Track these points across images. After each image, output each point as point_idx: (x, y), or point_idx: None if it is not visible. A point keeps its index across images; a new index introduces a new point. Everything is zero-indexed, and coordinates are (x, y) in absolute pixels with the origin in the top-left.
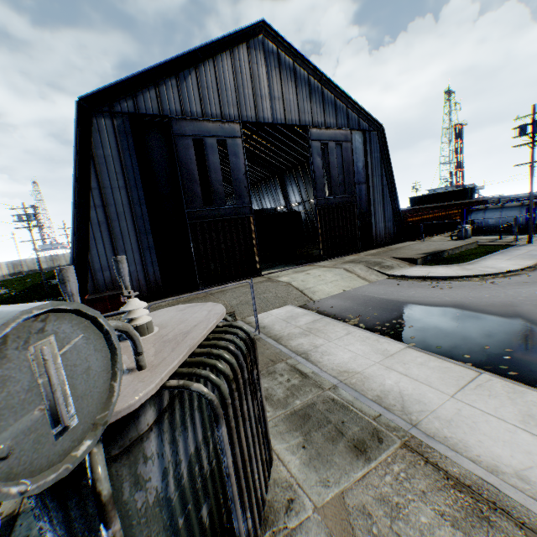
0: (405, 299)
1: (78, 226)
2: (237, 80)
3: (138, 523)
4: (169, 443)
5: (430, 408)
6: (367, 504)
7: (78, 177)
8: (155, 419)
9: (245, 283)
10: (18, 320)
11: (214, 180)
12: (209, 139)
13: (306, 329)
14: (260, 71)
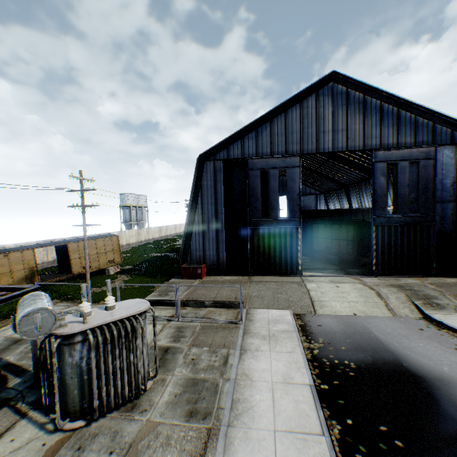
0: (397, 347)
1: (188, 224)
2: (303, 123)
3: (69, 366)
4: (87, 350)
5: (252, 425)
6: (162, 433)
7: (192, 198)
8: (82, 340)
9: (281, 279)
10: (33, 310)
11: (272, 199)
12: (272, 170)
13: (271, 334)
14: (326, 111)
